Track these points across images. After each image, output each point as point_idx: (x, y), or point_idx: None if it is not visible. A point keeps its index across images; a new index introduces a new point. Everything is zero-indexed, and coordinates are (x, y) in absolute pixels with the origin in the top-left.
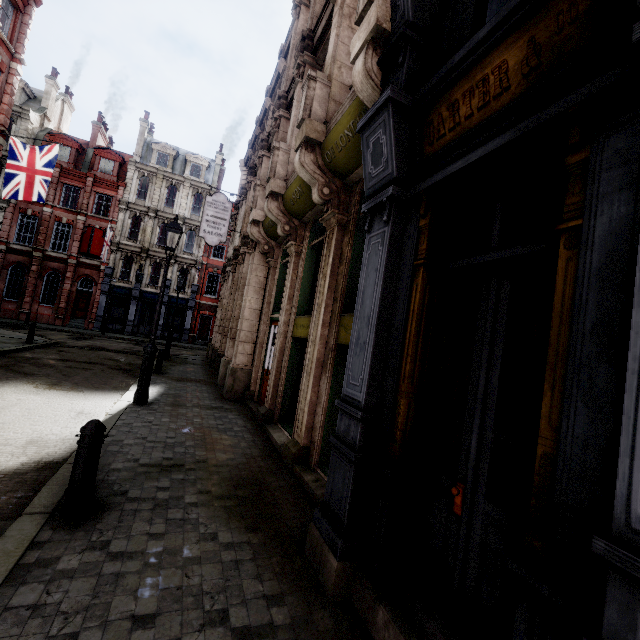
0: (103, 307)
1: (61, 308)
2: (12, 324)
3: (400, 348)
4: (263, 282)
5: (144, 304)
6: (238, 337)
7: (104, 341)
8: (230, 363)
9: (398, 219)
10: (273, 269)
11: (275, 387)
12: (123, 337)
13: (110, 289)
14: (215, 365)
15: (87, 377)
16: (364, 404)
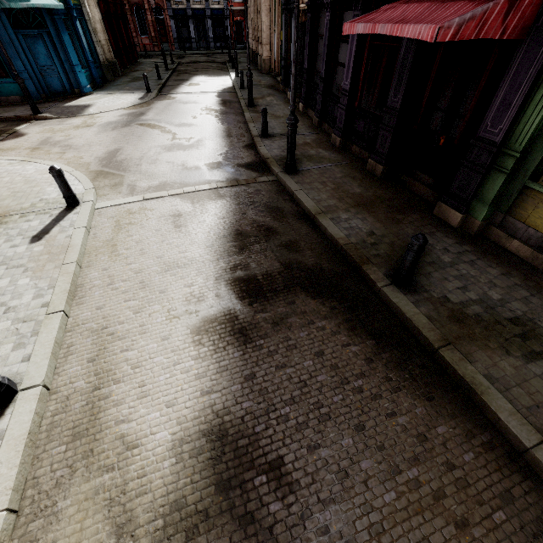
0: (175, 30)
1: (153, 37)
2: (141, 55)
3: (288, 44)
4: (269, 9)
5: (196, 21)
6: (263, 43)
7: (192, 58)
8: (262, 57)
9: (286, 13)
10: (272, 0)
11: (278, 63)
12: (196, 53)
13: (173, 13)
14: (255, 61)
15: (212, 73)
16: (284, 57)
